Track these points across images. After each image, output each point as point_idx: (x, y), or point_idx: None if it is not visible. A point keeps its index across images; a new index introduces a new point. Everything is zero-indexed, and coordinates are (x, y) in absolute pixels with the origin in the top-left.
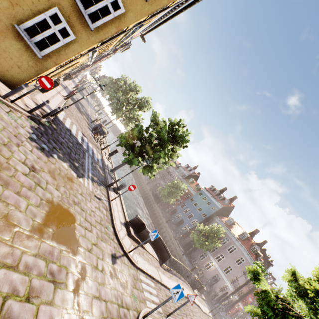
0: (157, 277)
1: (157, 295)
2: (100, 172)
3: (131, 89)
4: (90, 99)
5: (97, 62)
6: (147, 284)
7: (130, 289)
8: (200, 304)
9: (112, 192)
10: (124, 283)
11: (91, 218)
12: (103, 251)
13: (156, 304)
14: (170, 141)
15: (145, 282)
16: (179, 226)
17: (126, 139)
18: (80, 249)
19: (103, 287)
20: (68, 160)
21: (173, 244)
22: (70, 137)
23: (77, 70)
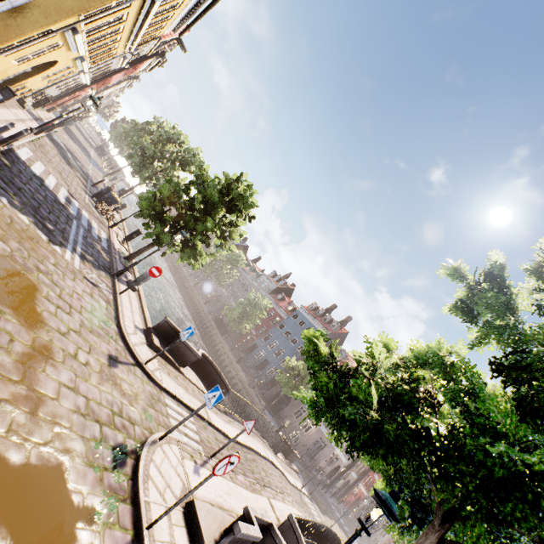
0: (200, 412)
1: (197, 432)
2: (102, 254)
3: (170, 139)
4: (95, 155)
5: (103, 82)
6: (178, 413)
7: (141, 405)
8: (287, 473)
9: (125, 286)
10: (130, 395)
11: (72, 299)
12: (91, 345)
13: (193, 440)
14: (224, 206)
15: (175, 410)
16: (262, 370)
17: (149, 203)
18: (44, 325)
19: (84, 382)
20: (31, 215)
21: (248, 395)
22: (41, 188)
23: (63, 93)
